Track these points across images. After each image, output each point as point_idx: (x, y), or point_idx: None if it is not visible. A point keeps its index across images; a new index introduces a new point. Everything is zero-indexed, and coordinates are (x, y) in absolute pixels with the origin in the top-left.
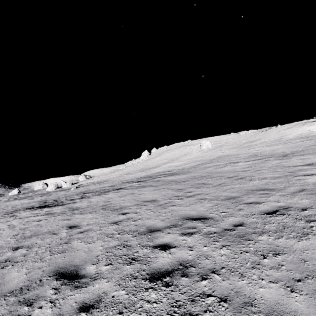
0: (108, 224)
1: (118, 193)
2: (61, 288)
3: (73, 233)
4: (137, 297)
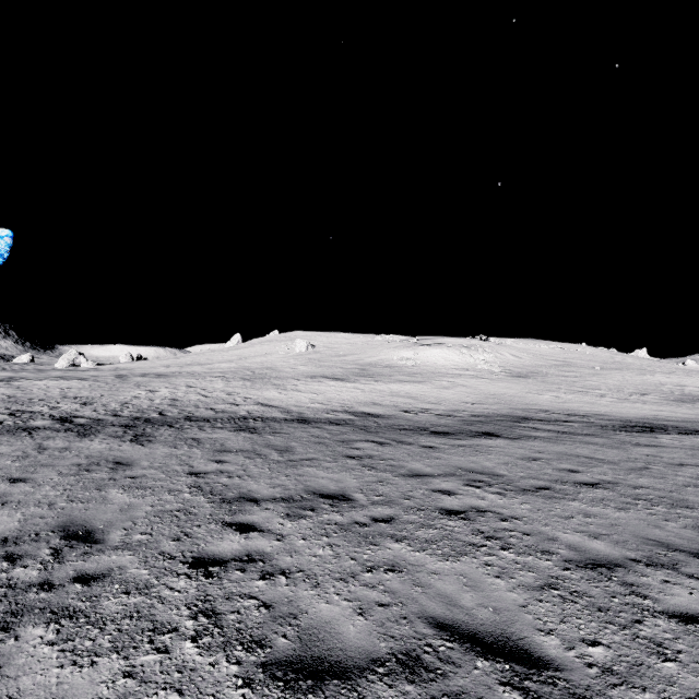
0: None
1: (64, 382)
2: None
3: None
4: None
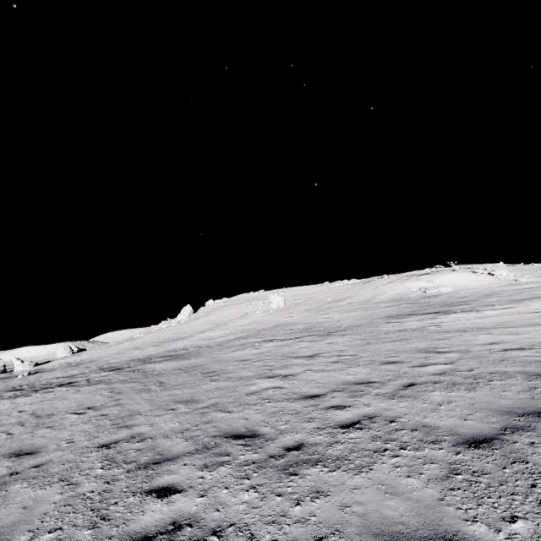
0: None
1: (43, 396)
2: None
3: None
4: None
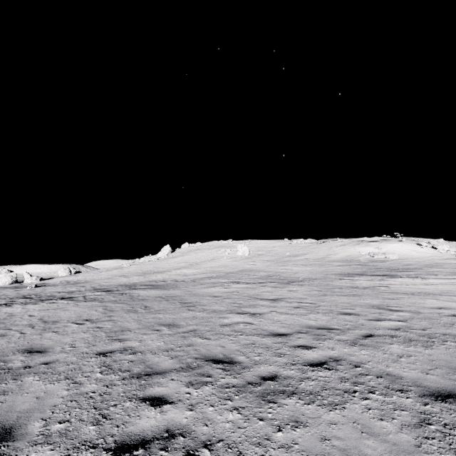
0: None
1: (48, 305)
2: None
3: None
4: None
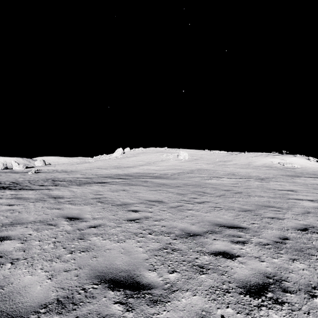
0: (125, 221)
1: (106, 187)
2: (130, 302)
3: (81, 227)
4: (256, 317)
